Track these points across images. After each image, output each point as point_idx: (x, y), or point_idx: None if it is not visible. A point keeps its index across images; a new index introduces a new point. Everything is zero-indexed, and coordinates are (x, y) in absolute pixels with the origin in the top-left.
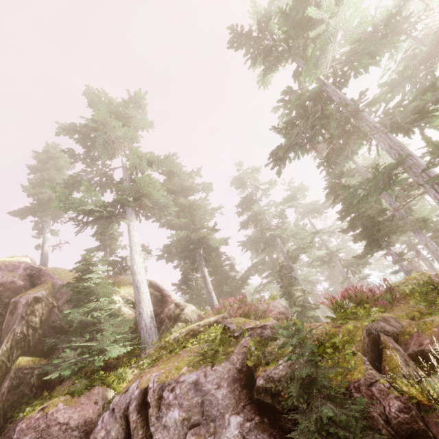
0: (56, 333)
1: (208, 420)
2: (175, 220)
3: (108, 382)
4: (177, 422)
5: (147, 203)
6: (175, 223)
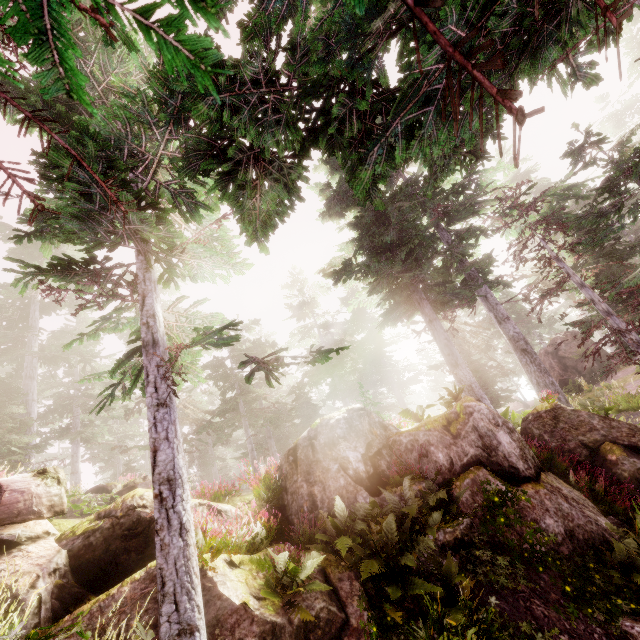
0: None
1: None
2: None
3: None
4: None
5: None
6: None
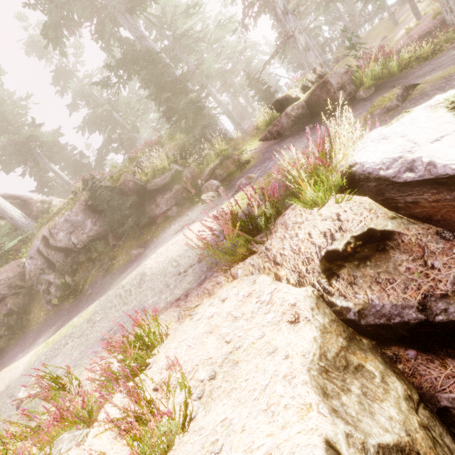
0: None
1: (78, 227)
2: None
3: (18, 256)
4: (64, 236)
5: None
6: None
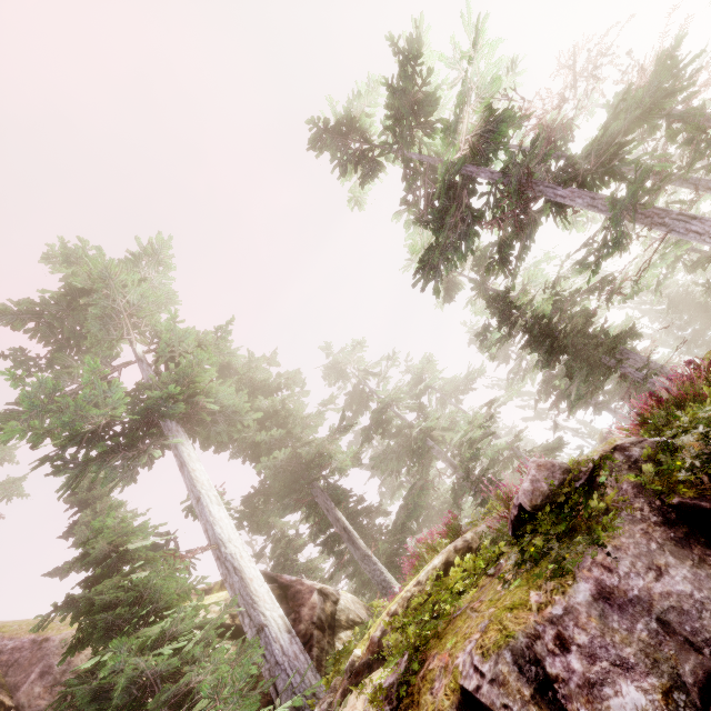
0: None
1: None
2: (262, 434)
3: None
4: (649, 710)
5: (209, 405)
6: (263, 442)
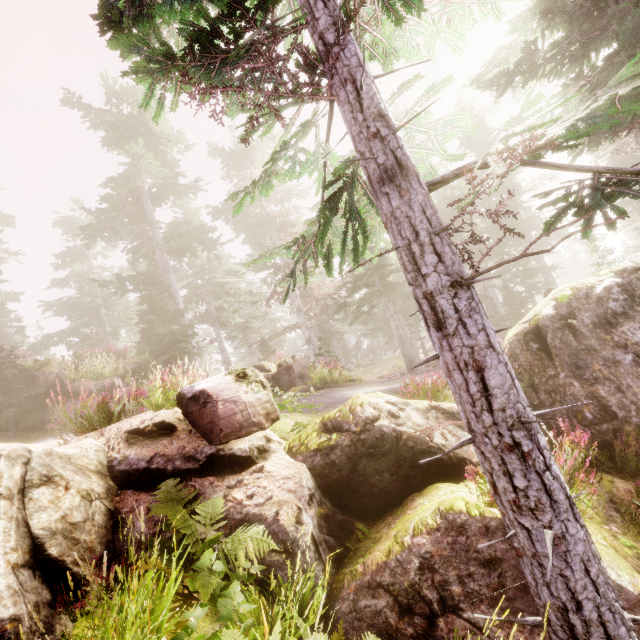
0: None
1: None
2: None
3: None
4: None
5: None
6: None
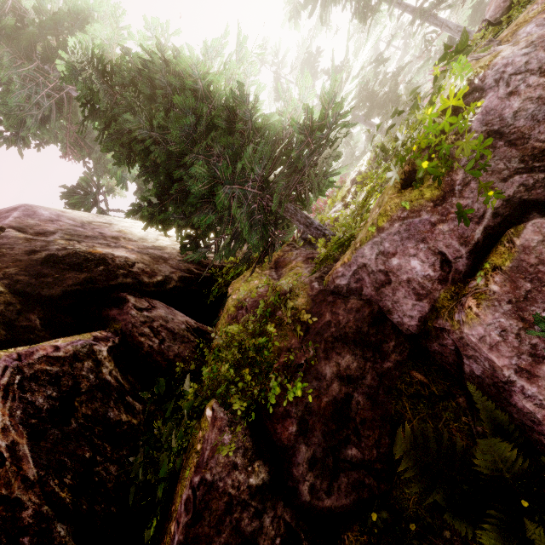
0: (75, 269)
1: None
2: None
3: None
4: None
5: None
6: None
